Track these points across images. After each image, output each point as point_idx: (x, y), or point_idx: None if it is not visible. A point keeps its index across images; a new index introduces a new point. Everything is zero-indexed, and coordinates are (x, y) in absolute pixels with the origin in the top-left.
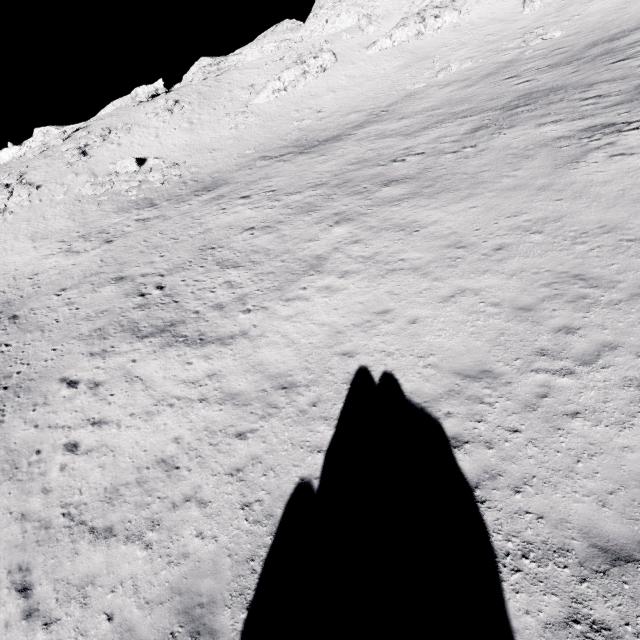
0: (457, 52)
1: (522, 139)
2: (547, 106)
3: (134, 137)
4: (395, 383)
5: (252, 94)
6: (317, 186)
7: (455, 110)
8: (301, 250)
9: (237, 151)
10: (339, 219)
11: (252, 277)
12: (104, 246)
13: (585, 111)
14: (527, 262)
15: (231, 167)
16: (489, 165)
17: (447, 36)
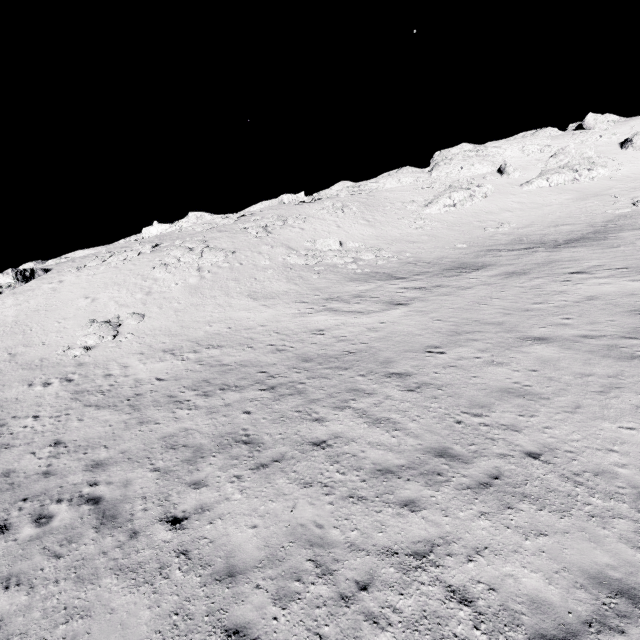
0: (635, 192)
1: None
2: None
3: (314, 225)
4: None
5: (417, 207)
6: None
7: None
8: None
9: (442, 245)
10: None
11: None
12: (401, 307)
13: None
14: None
15: (458, 255)
16: None
17: (607, 183)
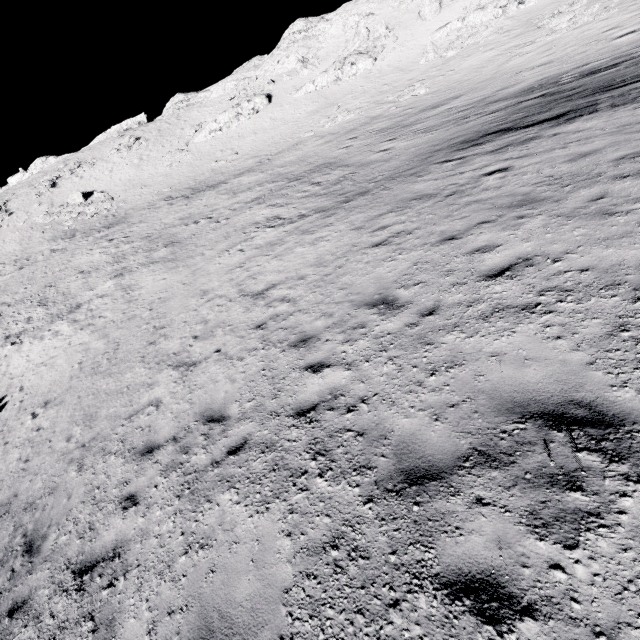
0: (355, 101)
1: (246, 219)
2: (297, 185)
3: (95, 171)
4: (1, 410)
5: (197, 133)
6: (145, 238)
7: (284, 171)
8: (79, 297)
9: (160, 188)
10: (119, 273)
11: (42, 316)
12: (15, 272)
13: (293, 198)
14: (122, 333)
15: (144, 204)
16: (210, 240)
17: (357, 83)
